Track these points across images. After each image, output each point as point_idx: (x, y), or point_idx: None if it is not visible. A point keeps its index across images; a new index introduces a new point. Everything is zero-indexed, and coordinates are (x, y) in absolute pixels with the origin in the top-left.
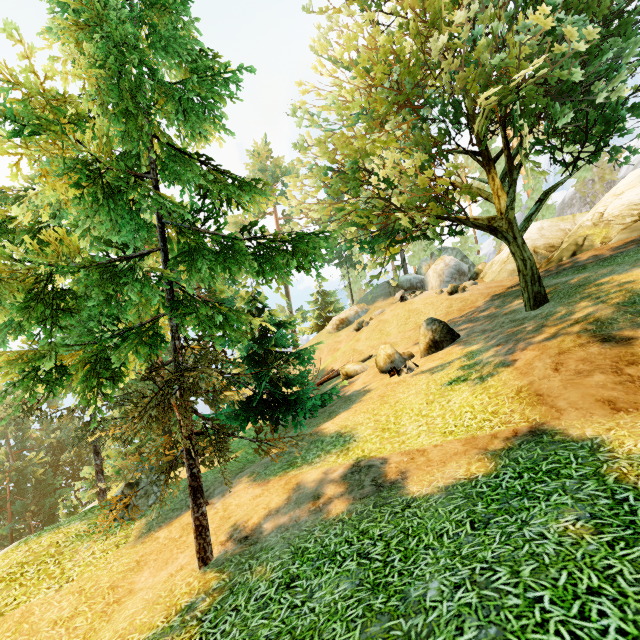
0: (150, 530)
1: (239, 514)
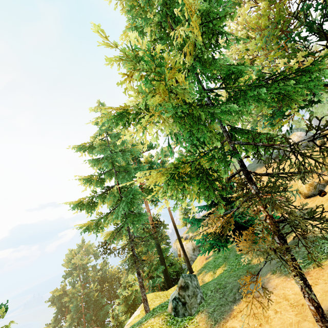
0: (217, 321)
1: None
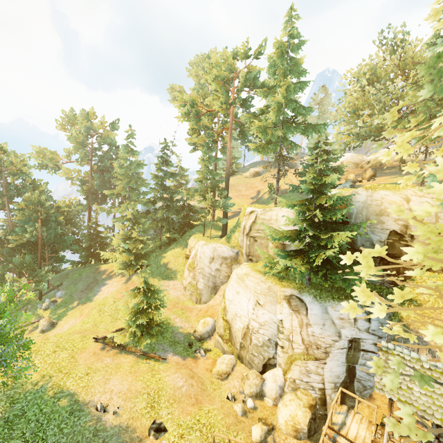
0: None
1: None
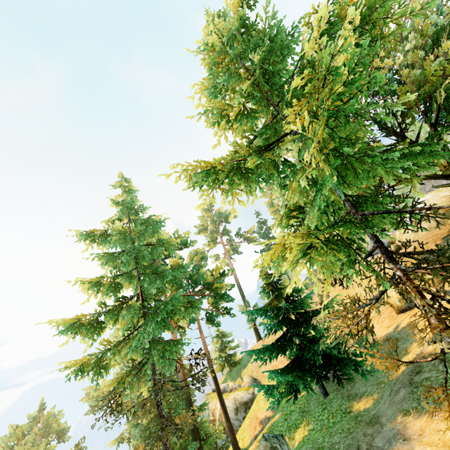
0: None
1: None
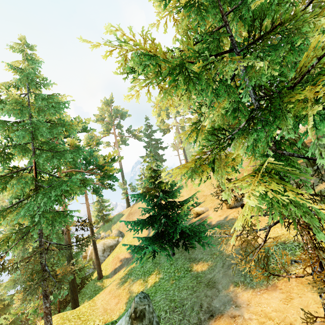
0: None
1: (298, 318)
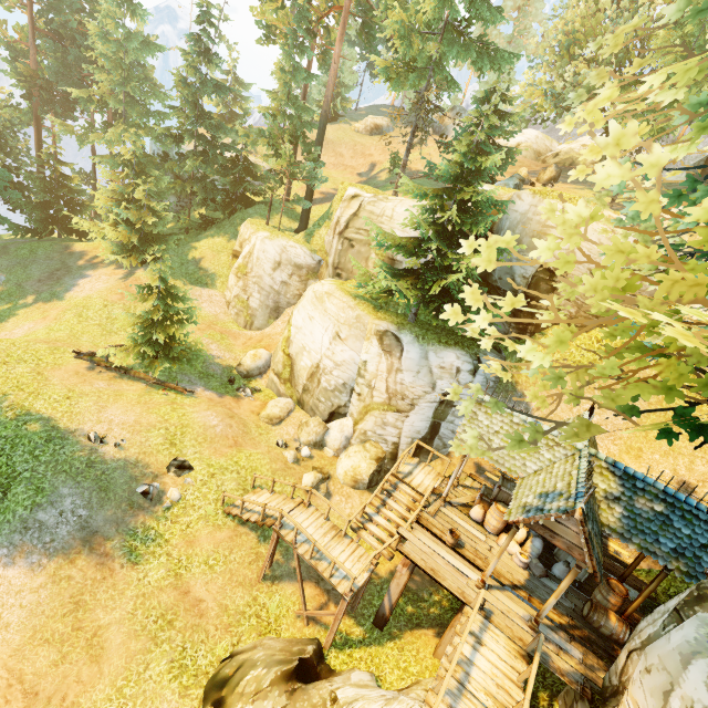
0: None
1: None
